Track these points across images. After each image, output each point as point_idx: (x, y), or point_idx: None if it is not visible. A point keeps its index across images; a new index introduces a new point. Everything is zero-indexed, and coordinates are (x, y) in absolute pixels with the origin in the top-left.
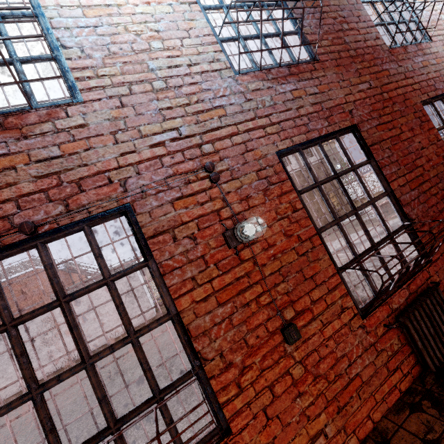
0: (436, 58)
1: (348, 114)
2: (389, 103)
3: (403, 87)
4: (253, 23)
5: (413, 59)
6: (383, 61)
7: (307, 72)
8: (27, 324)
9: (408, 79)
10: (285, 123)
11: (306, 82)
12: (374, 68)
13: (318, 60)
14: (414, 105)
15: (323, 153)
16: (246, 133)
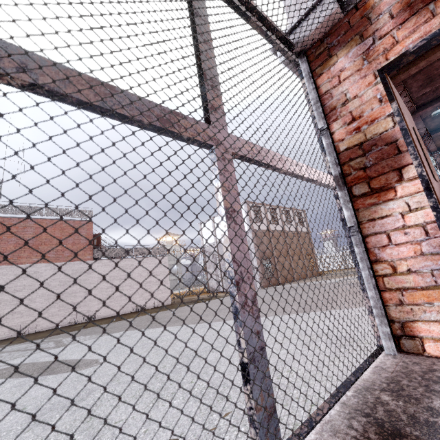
0: None
1: None
2: None
3: None
4: None
5: None
6: None
7: None
8: (64, 267)
9: None
10: None
11: None
12: None
13: None
14: None
15: None
16: None
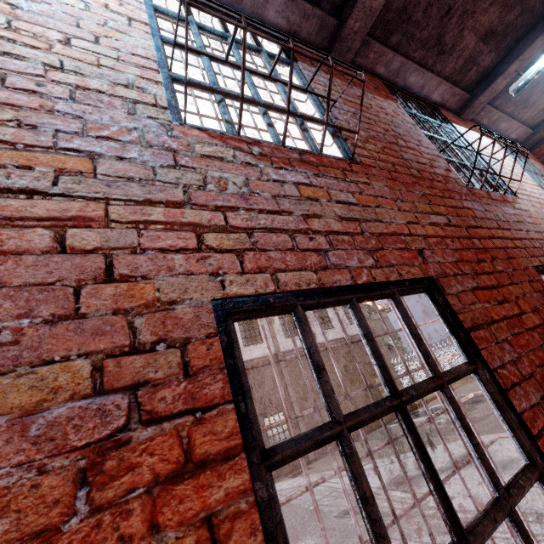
0: (530, 217)
1: (416, 255)
2: (486, 255)
3: (500, 239)
4: (251, 87)
5: (501, 208)
6: (463, 197)
7: (337, 169)
8: None
9: (503, 230)
10: (267, 236)
11: (332, 181)
12: (450, 200)
13: (359, 162)
14: (525, 270)
15: (361, 328)
16: (133, 230)
